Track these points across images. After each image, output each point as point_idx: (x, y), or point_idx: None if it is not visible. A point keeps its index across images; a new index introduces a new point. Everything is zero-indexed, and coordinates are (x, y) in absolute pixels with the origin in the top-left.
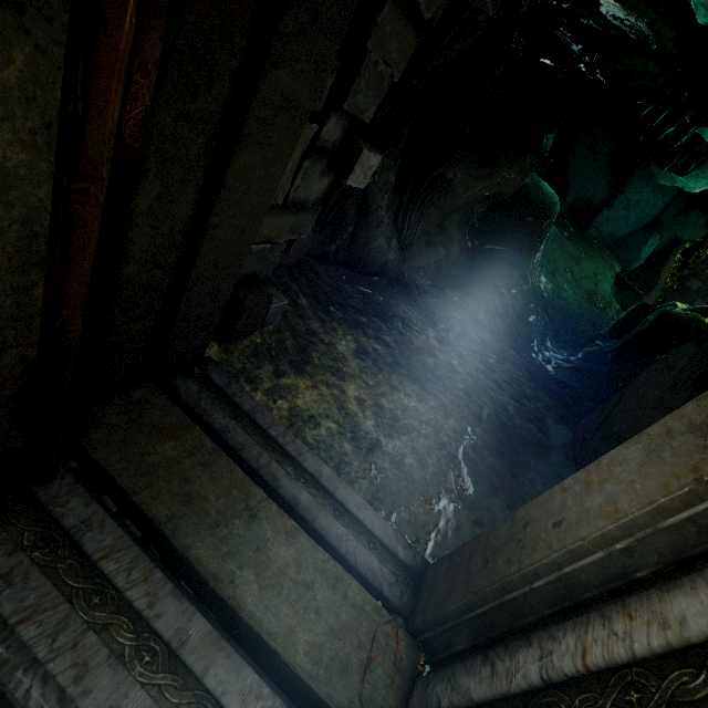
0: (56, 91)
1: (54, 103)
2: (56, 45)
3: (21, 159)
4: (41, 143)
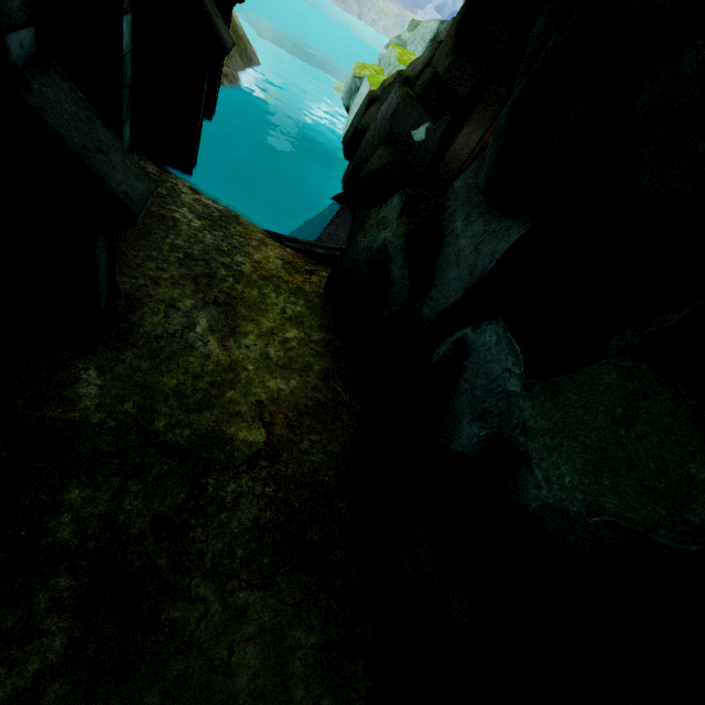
0: (483, 134)
1: (482, 135)
2: (485, 130)
3: (475, 140)
4: (478, 139)
